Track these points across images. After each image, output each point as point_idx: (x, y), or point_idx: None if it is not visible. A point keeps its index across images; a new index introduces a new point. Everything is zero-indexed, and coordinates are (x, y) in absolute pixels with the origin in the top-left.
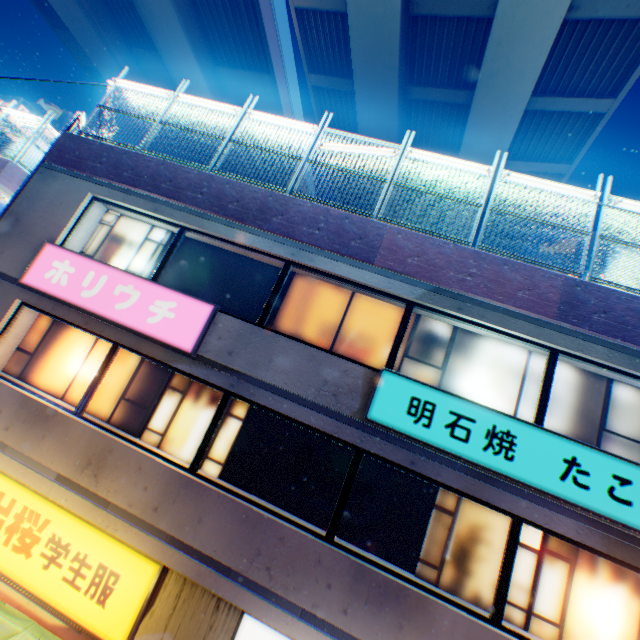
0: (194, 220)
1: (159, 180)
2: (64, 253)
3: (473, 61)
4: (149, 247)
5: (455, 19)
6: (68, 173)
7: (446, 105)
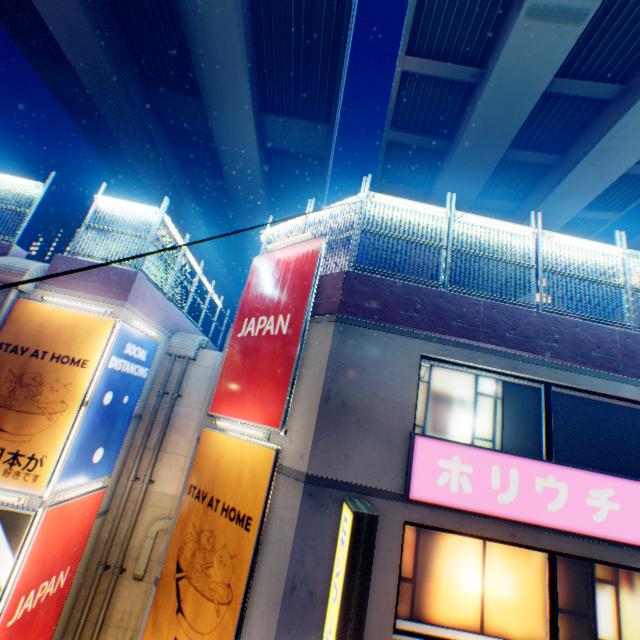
0: (561, 375)
1: (497, 328)
2: (444, 446)
3: (569, 131)
4: (484, 403)
5: (571, 97)
6: (376, 327)
7: (525, 164)
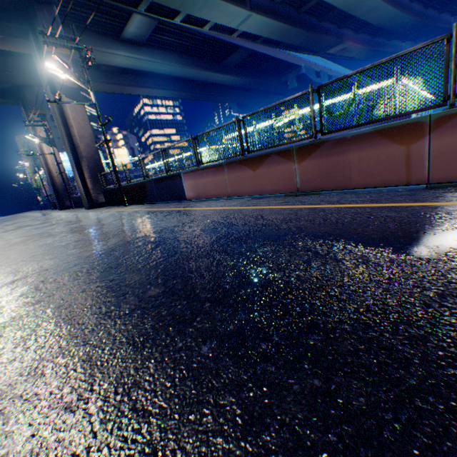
0: None
1: None
2: None
3: None
4: None
5: None
6: None
7: None
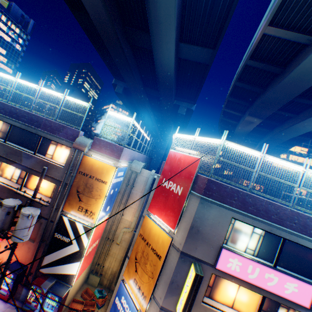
0: (292, 237)
1: (269, 213)
2: (232, 254)
3: None
4: (254, 236)
5: None
6: (216, 204)
7: None
